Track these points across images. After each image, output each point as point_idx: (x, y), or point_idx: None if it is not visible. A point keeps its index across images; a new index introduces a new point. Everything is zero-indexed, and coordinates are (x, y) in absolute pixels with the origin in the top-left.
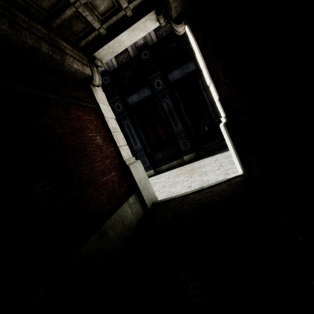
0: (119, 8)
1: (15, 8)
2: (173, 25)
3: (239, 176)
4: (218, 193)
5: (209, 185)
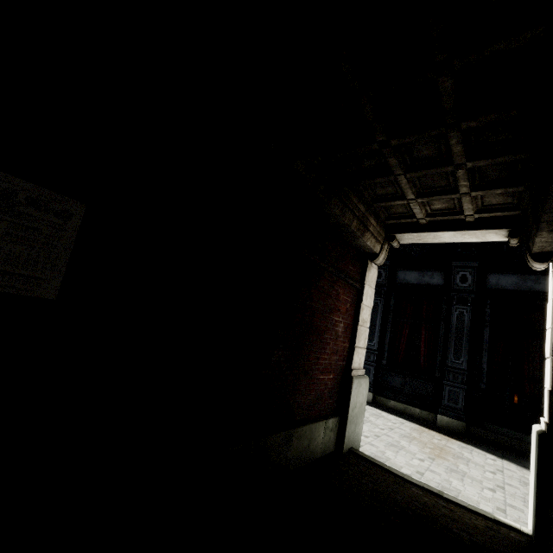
0: (459, 212)
1: (354, 192)
2: (528, 255)
3: (521, 533)
4: (462, 522)
5: (454, 499)
